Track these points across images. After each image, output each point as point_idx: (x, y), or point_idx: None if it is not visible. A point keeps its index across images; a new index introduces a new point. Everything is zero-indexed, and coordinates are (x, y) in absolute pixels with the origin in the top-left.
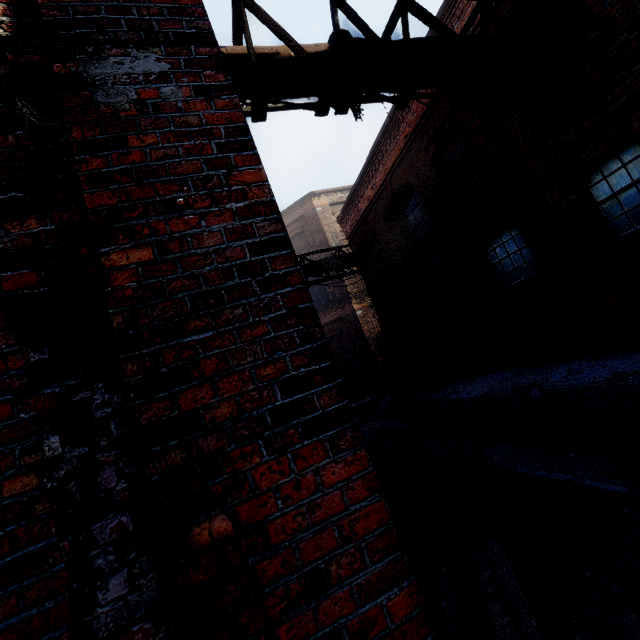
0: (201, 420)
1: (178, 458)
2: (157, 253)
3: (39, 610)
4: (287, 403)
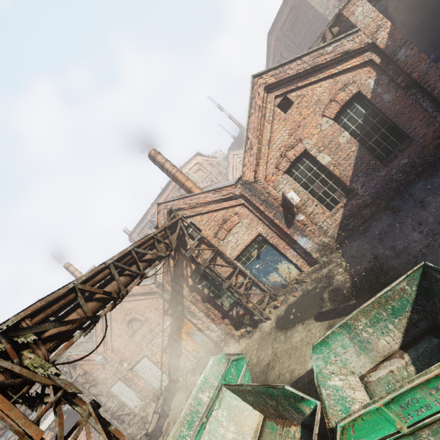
0: (430, 84)
1: (430, 88)
2: (418, 73)
3: (418, 109)
4: (439, 78)
